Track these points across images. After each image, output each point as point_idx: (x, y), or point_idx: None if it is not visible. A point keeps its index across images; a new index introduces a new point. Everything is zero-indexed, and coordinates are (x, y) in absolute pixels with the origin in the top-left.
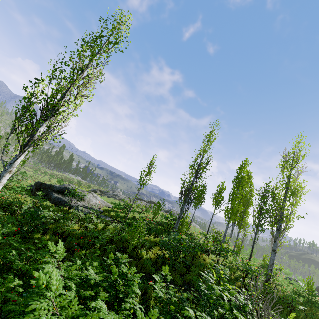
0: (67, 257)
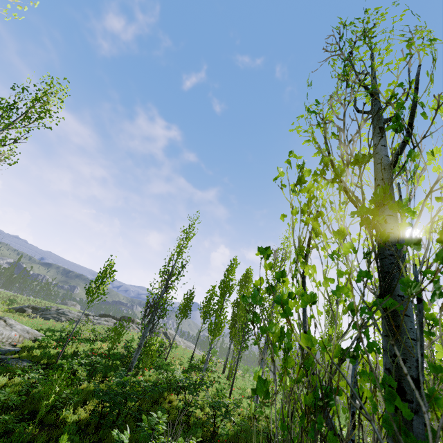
0: None
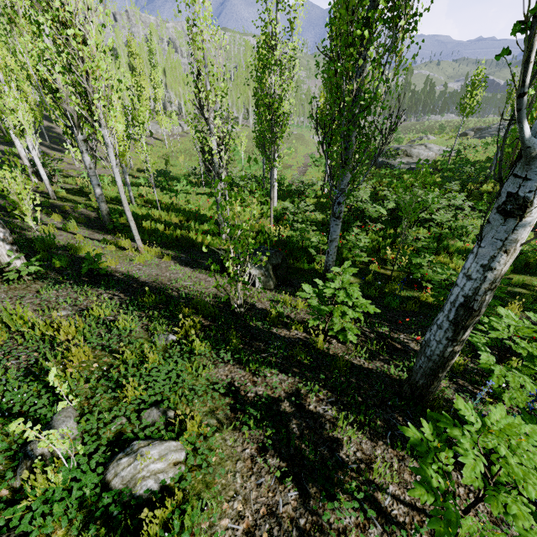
0: (374, 197)
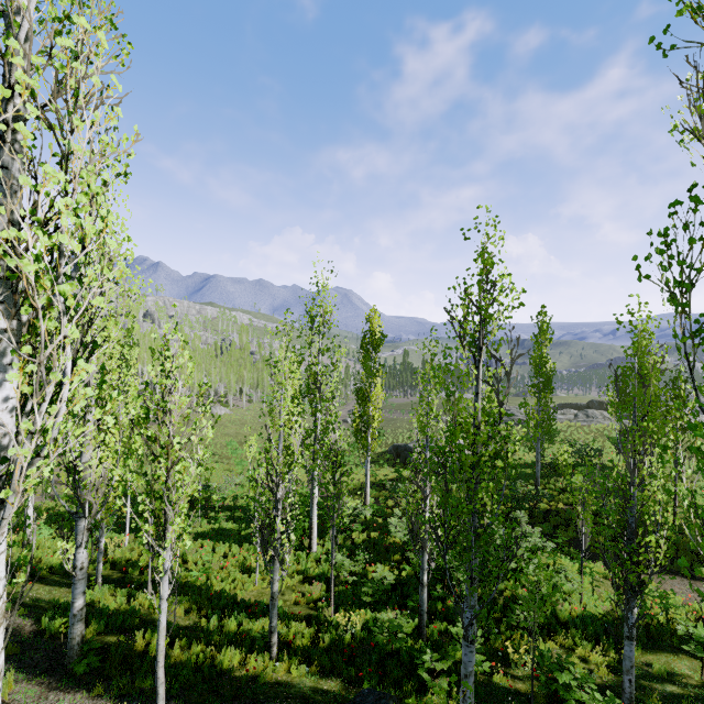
0: None
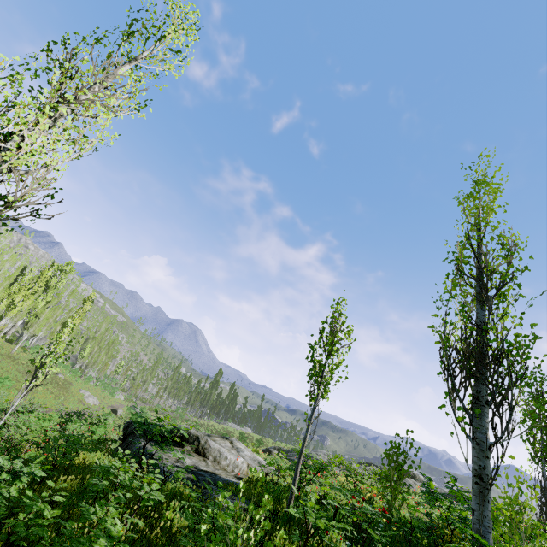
0: None
